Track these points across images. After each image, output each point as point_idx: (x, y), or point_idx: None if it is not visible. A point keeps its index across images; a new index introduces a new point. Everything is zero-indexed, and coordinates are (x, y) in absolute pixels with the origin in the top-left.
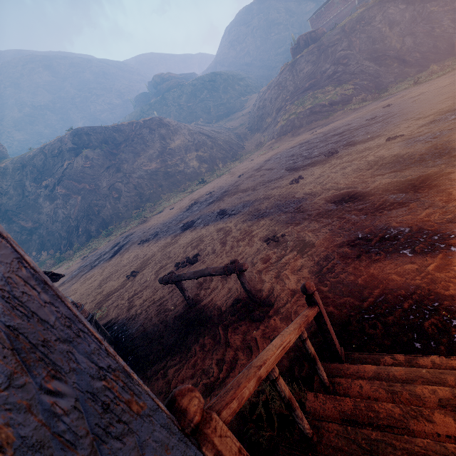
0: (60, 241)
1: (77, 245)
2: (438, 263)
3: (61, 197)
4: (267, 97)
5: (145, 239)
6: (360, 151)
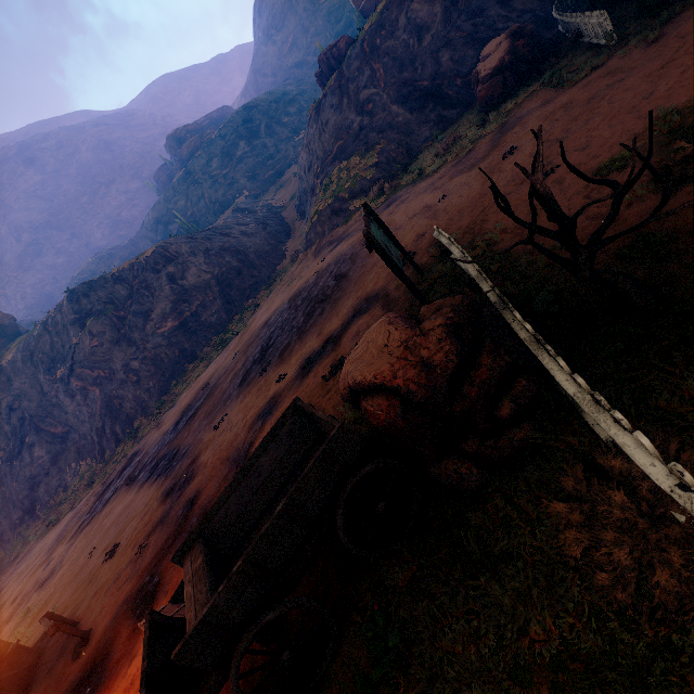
0: (94, 446)
1: (108, 452)
2: (129, 634)
3: (79, 392)
4: (302, 165)
5: (133, 477)
6: (263, 388)
